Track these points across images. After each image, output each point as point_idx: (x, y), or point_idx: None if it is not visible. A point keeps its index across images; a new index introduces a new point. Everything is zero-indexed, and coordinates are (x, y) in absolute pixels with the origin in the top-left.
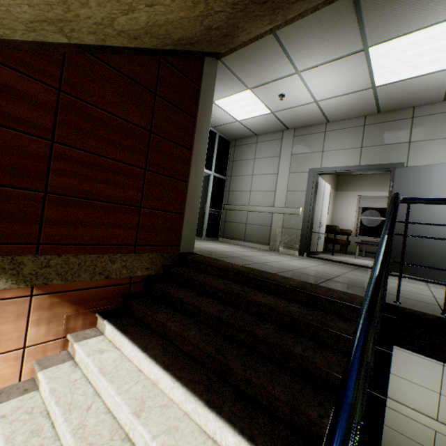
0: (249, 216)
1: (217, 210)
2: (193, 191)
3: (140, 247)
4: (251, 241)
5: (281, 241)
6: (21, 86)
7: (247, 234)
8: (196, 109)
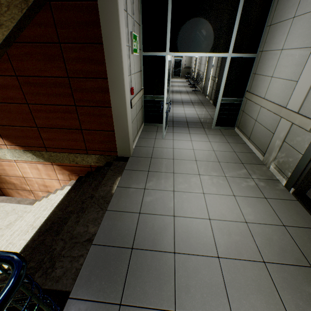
0: (260, 112)
1: (235, 98)
2: (118, 114)
3: (90, 151)
4: (253, 142)
5: (276, 158)
6: (6, 82)
7: (252, 133)
8: (100, 31)
